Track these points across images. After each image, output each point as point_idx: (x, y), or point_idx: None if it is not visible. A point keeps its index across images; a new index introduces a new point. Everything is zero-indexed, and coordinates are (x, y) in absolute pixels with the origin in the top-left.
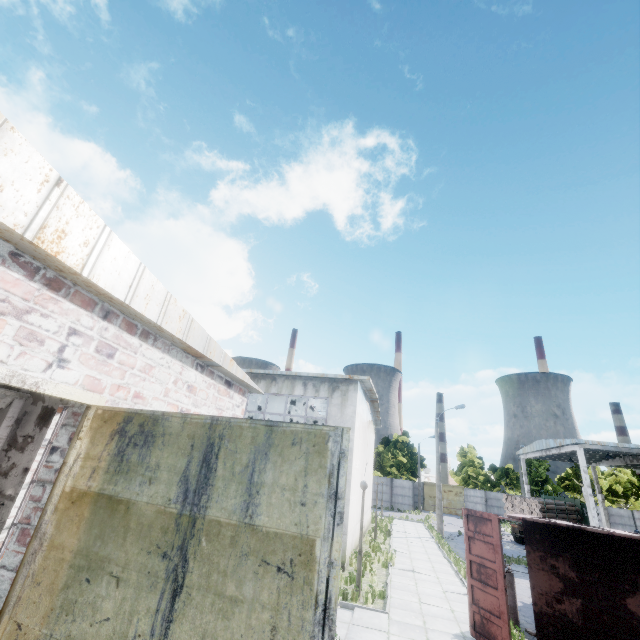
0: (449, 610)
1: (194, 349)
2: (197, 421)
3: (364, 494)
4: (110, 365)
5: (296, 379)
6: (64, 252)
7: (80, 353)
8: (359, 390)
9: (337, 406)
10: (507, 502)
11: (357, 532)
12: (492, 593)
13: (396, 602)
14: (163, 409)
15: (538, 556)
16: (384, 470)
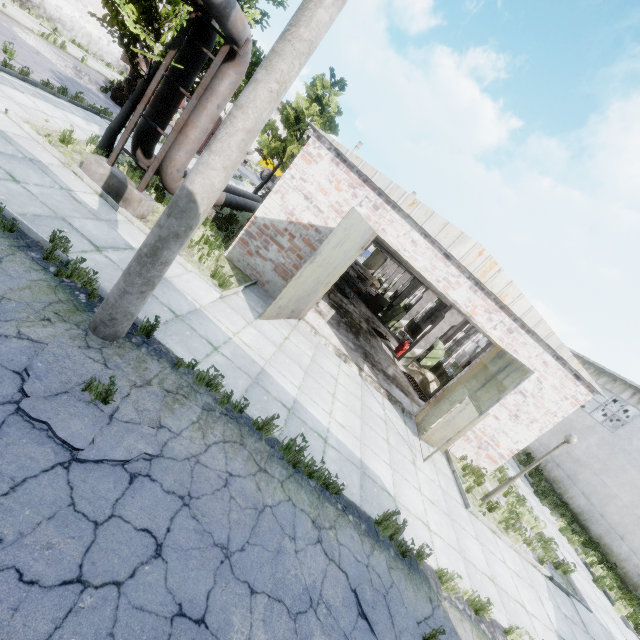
0: None
1: (550, 346)
2: (511, 357)
3: None
4: (509, 336)
5: None
6: (505, 300)
7: (501, 328)
8: None
9: None
10: None
11: None
12: None
13: None
14: (525, 362)
15: None
16: None
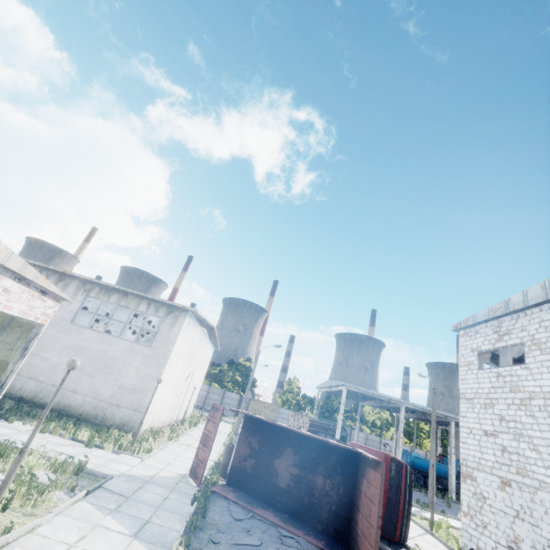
0: (191, 465)
1: (11, 269)
2: None
3: (158, 386)
4: None
5: (143, 299)
6: None
7: None
8: (190, 317)
9: (168, 325)
10: (292, 417)
11: (163, 417)
12: (205, 450)
13: (157, 456)
14: None
15: (245, 435)
16: (222, 384)
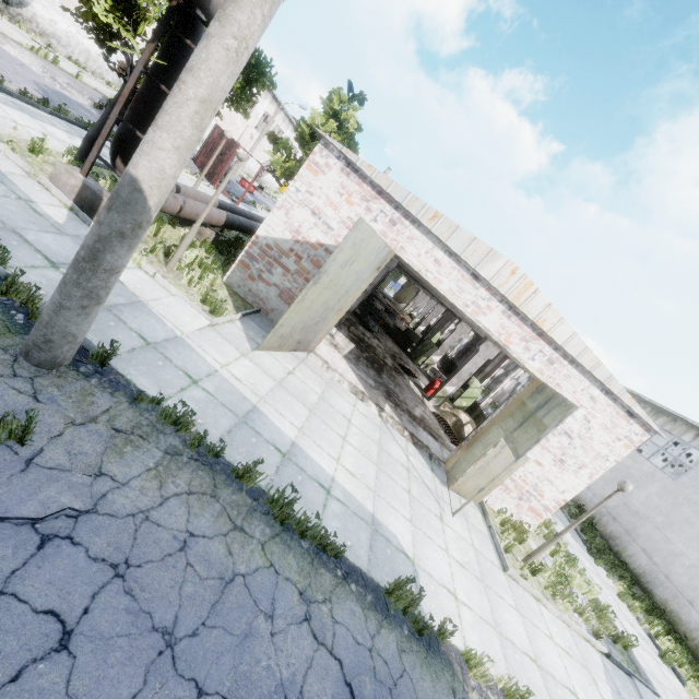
0: None
1: (597, 378)
2: (553, 391)
3: None
4: (550, 367)
5: None
6: (543, 326)
7: (540, 359)
8: None
9: None
10: None
11: None
12: None
13: None
14: (569, 398)
15: None
16: None
